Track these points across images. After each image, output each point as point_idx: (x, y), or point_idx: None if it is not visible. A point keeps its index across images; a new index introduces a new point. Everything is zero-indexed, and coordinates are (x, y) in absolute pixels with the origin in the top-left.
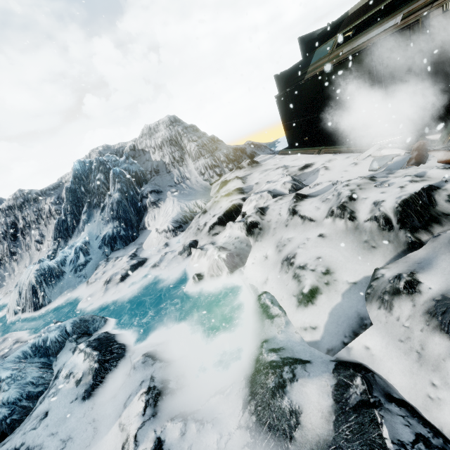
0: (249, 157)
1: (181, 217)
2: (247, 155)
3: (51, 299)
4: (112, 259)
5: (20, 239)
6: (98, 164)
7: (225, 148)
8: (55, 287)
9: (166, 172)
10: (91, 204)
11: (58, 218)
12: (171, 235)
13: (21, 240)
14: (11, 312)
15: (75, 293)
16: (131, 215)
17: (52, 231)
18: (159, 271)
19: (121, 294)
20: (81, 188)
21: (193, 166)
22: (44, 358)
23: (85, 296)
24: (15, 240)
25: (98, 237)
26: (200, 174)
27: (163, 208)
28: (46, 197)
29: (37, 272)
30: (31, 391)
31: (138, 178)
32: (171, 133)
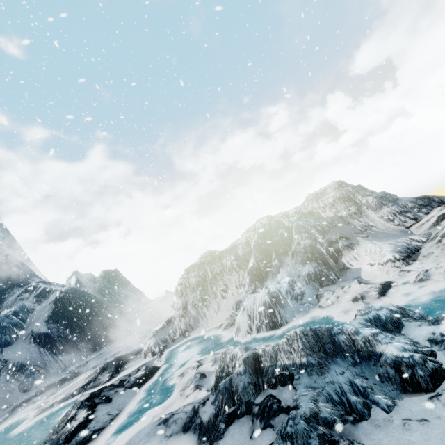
0: (440, 203)
1: (403, 249)
2: (436, 201)
3: (287, 319)
4: (331, 290)
5: (208, 288)
6: (278, 223)
7: (404, 198)
8: (285, 310)
9: (345, 223)
10: (278, 253)
11: (251, 264)
12: (402, 264)
13: (209, 289)
14: (244, 333)
15: (312, 315)
16: (326, 257)
17: (234, 282)
18: (435, 282)
19: (397, 303)
20: (266, 241)
21: (374, 216)
22: (388, 332)
23: (332, 314)
24: (205, 289)
25: (300, 275)
26: (387, 220)
27: (361, 249)
28: (226, 256)
29: (269, 294)
30: (421, 349)
31: (319, 229)
32: (342, 193)
